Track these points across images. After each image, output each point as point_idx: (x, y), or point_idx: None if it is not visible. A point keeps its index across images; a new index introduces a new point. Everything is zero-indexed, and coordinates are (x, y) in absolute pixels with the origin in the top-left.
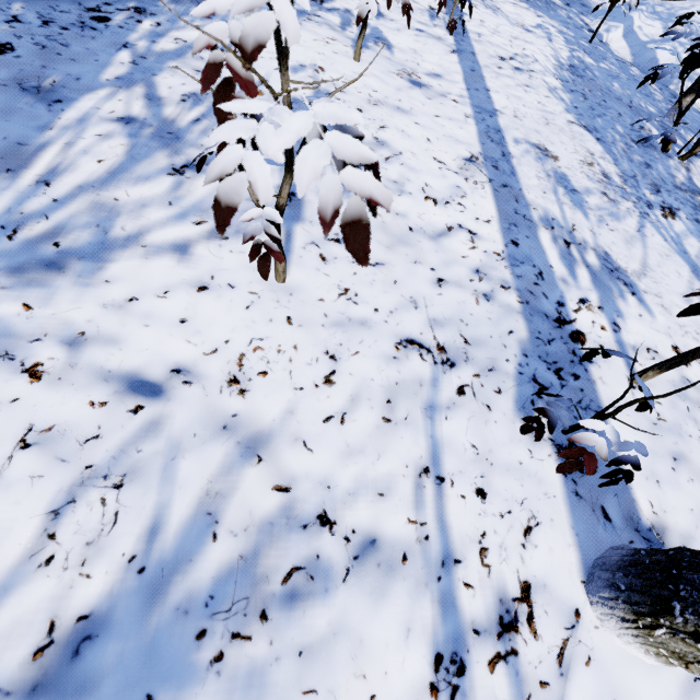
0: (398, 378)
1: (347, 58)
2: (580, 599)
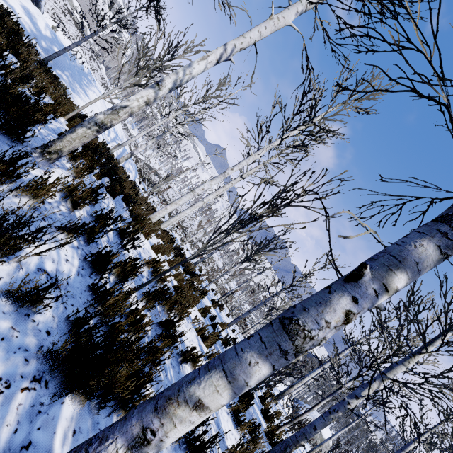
0: None
1: None
2: None
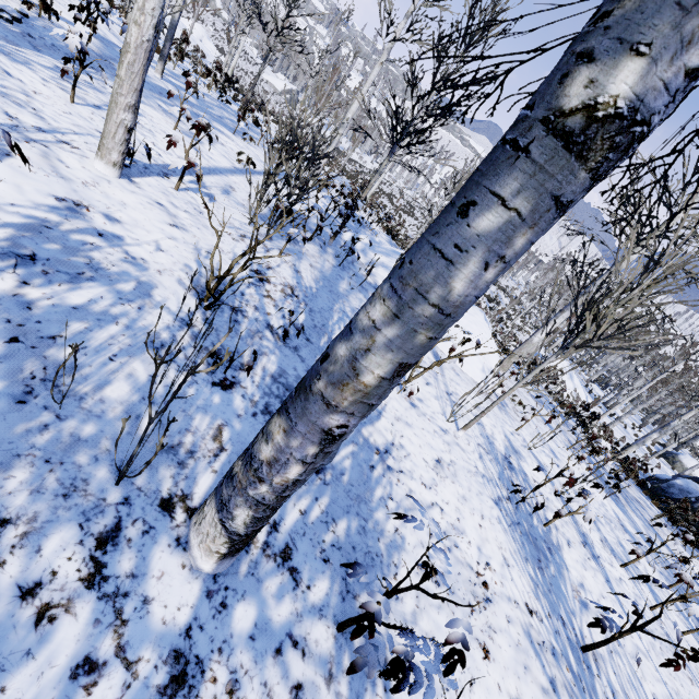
0: (88, 129)
1: (170, 127)
2: (92, 159)
